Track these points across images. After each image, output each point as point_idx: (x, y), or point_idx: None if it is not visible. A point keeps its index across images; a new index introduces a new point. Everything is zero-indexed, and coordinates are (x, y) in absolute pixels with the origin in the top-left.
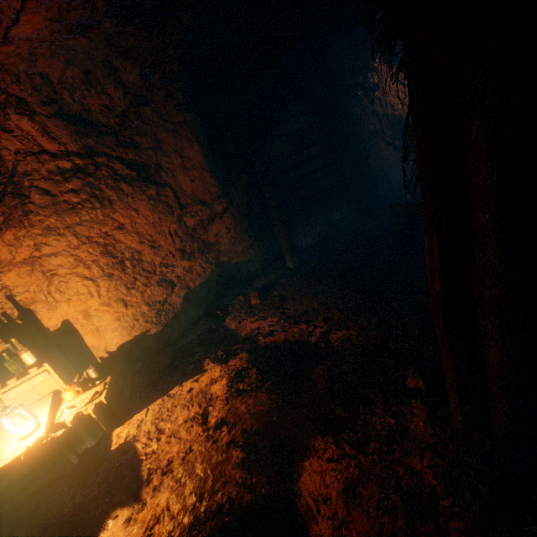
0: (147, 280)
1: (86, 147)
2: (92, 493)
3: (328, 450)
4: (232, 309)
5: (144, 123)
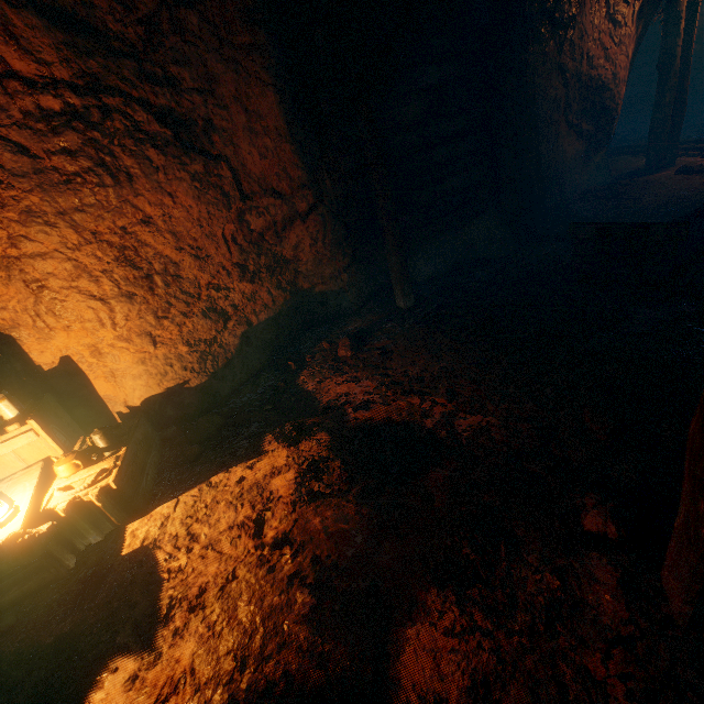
0: (187, 308)
1: (85, 74)
2: (87, 622)
3: (447, 613)
4: (310, 360)
5: (186, 42)
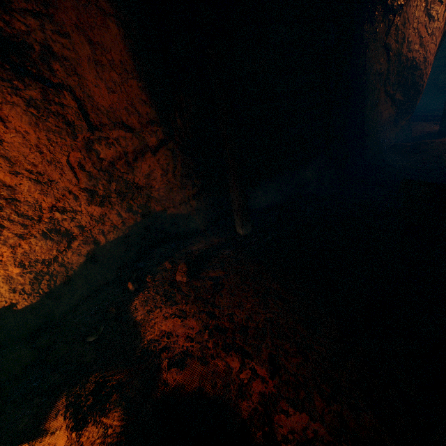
0: (24, 229)
1: None
2: None
3: None
4: (149, 280)
5: None
